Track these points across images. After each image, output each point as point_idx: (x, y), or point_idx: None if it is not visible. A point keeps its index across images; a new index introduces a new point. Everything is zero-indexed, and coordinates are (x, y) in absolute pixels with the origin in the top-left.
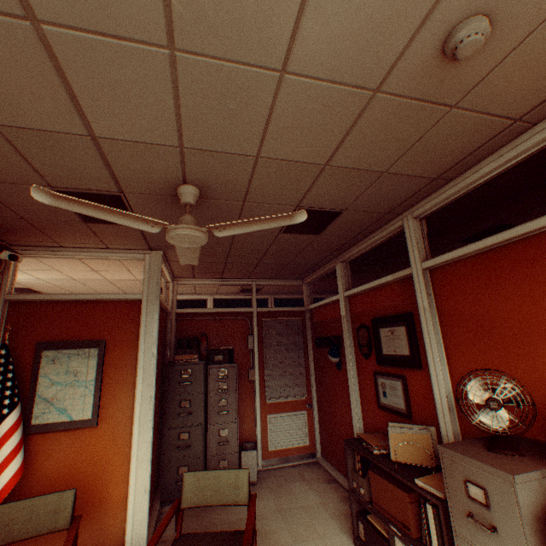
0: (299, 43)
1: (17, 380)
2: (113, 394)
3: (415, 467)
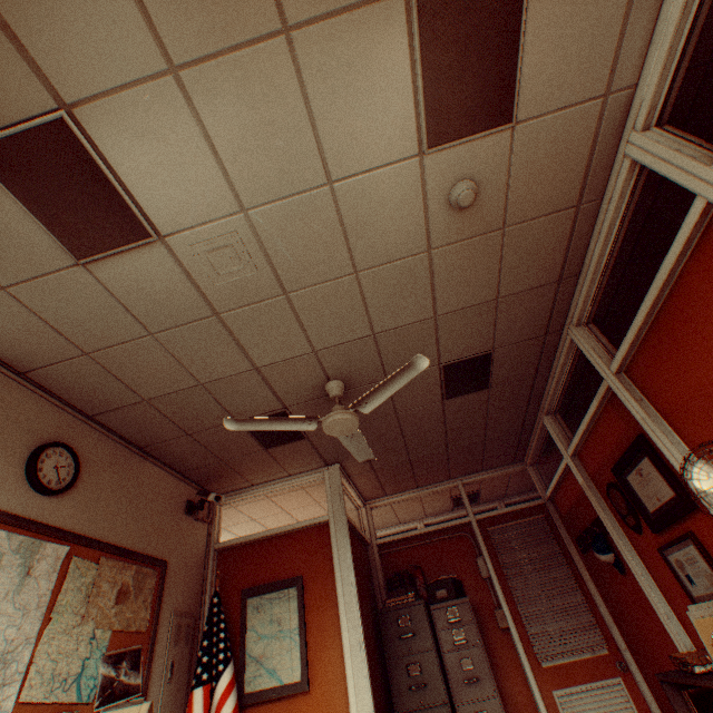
0: (355, 254)
1: (228, 630)
2: (318, 645)
3: None
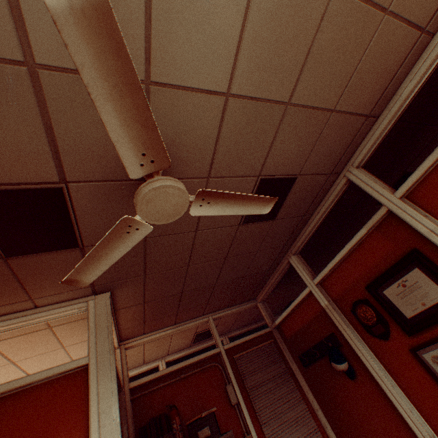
0: None
1: None
2: None
3: None
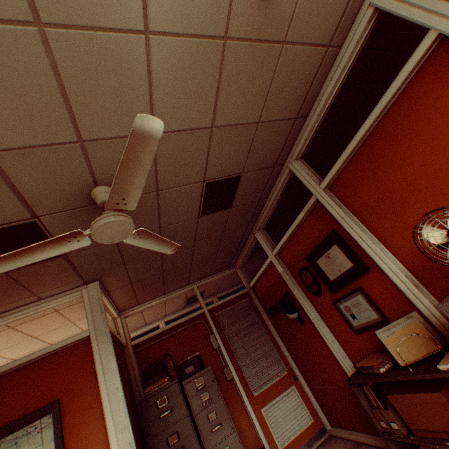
0: None
1: None
2: None
3: (427, 360)
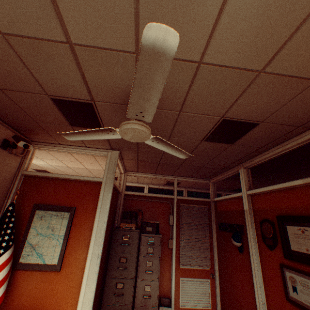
0: None
1: (15, 228)
2: (74, 248)
3: None
